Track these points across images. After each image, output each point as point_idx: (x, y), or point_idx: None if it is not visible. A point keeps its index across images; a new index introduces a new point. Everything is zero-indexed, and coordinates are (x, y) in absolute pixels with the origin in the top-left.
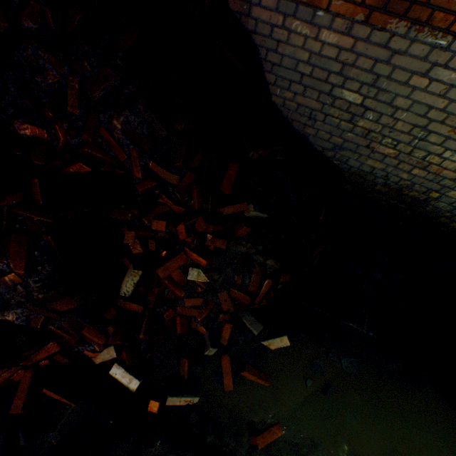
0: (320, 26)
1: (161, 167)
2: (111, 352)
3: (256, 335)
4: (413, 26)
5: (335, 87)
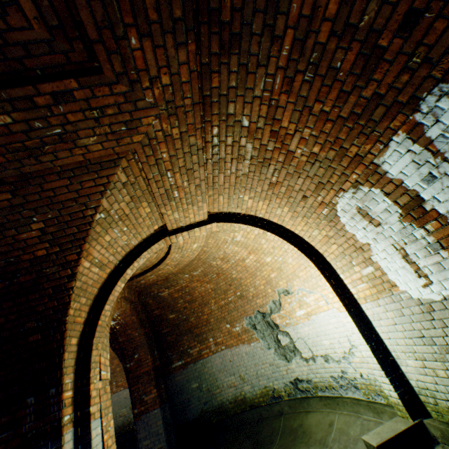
0: None
1: None
2: None
3: None
4: None
5: None
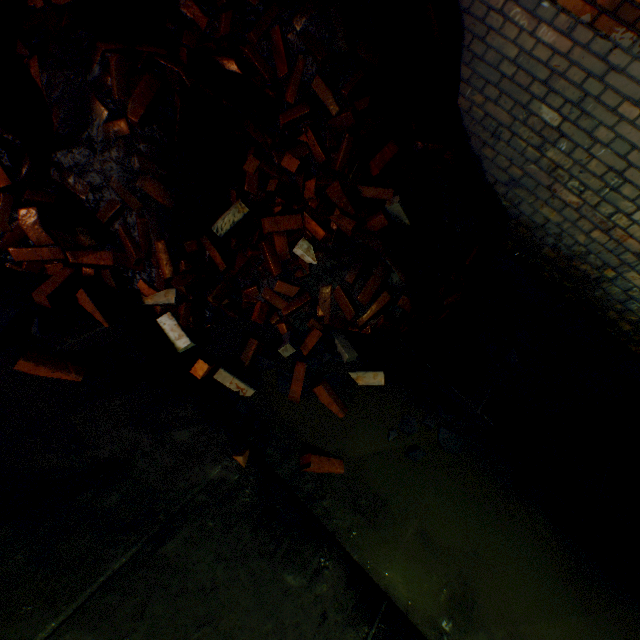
0: (541, 20)
1: (326, 85)
2: (170, 296)
3: (345, 362)
4: (639, 41)
5: (535, 100)
